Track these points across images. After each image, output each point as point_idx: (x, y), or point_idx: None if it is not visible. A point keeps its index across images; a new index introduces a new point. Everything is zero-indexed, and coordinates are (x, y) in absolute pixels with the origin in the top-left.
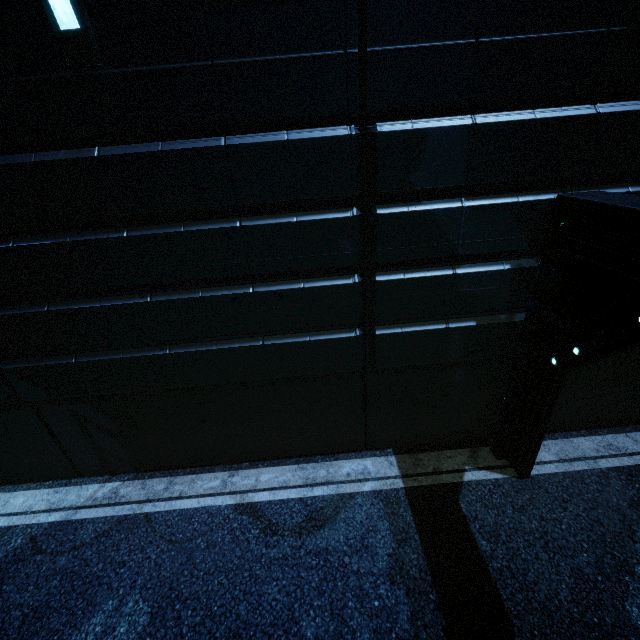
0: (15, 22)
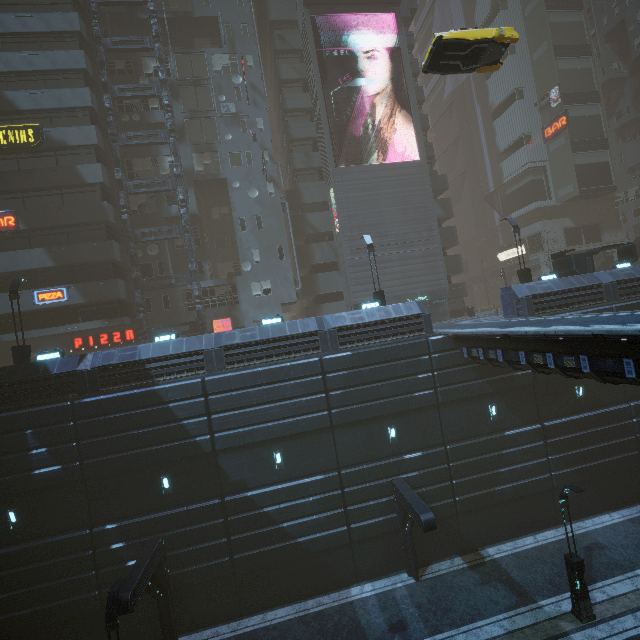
0: (1, 521)
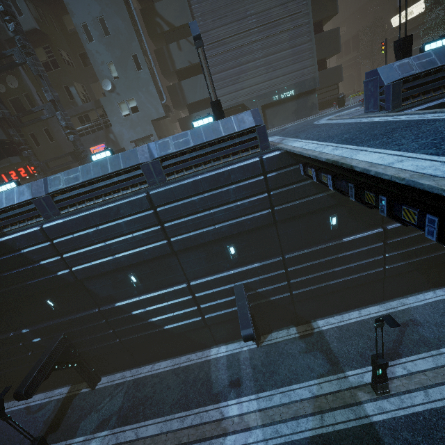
0: None
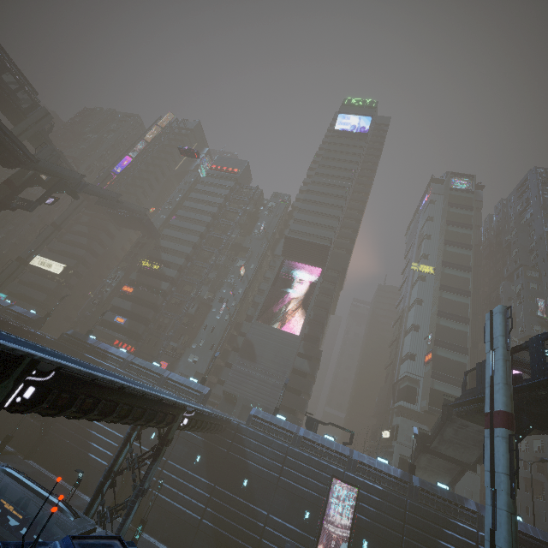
0: None
